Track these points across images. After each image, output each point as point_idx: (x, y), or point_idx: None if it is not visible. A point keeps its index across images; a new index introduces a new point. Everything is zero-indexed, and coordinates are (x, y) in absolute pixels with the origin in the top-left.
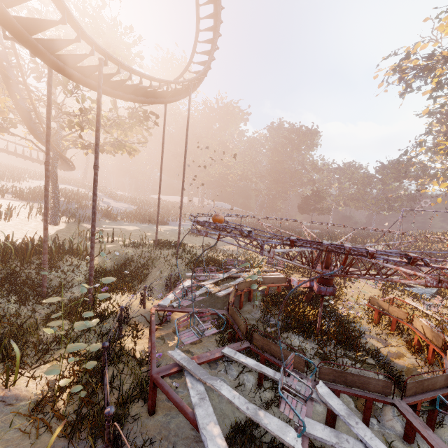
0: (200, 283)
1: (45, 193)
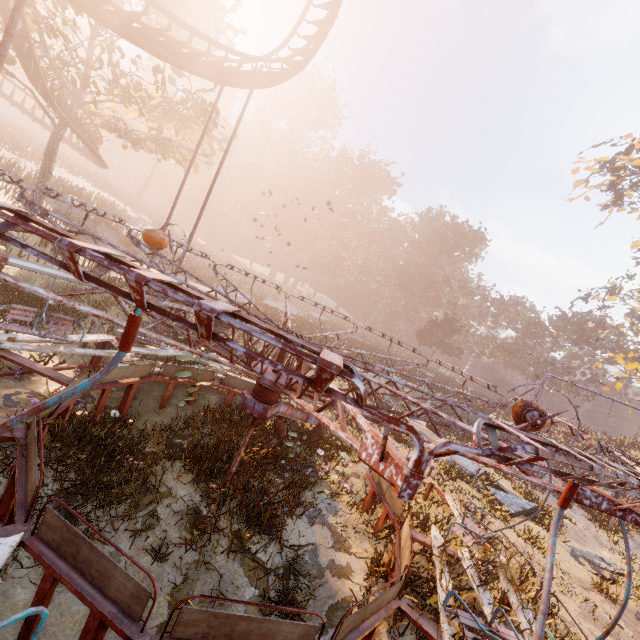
0: None
1: None
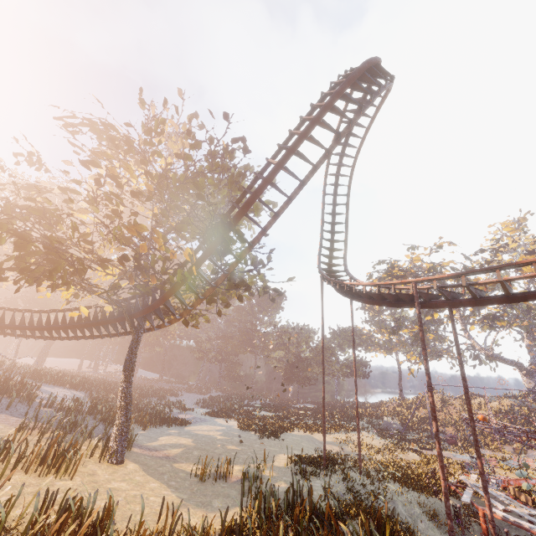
0: (496, 507)
1: (437, 426)
